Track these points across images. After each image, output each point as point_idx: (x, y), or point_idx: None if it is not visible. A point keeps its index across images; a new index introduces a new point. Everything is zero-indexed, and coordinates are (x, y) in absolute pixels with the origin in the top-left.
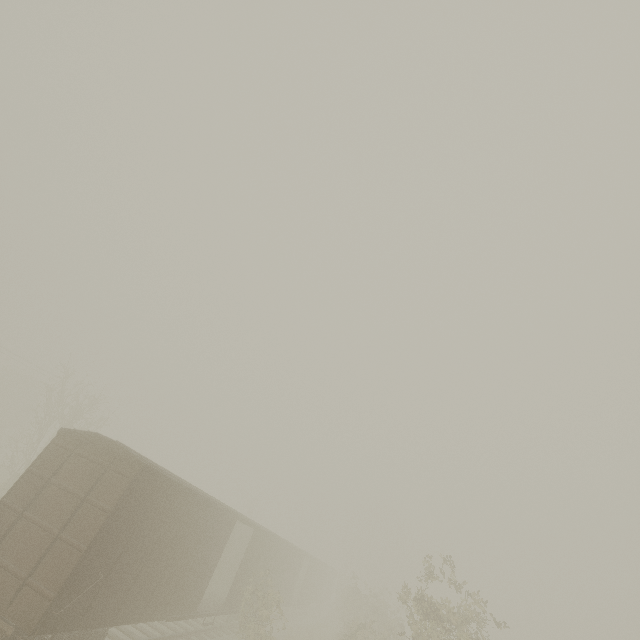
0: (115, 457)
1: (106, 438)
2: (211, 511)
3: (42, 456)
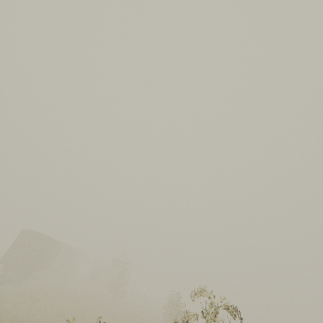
0: (41, 236)
1: (37, 232)
2: (59, 244)
3: (18, 236)
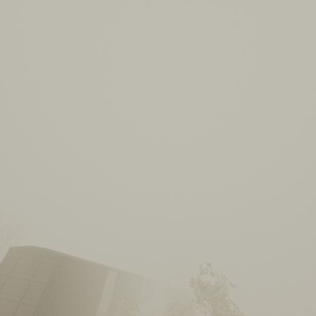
0: (43, 255)
1: (37, 247)
2: (95, 269)
3: (2, 264)
